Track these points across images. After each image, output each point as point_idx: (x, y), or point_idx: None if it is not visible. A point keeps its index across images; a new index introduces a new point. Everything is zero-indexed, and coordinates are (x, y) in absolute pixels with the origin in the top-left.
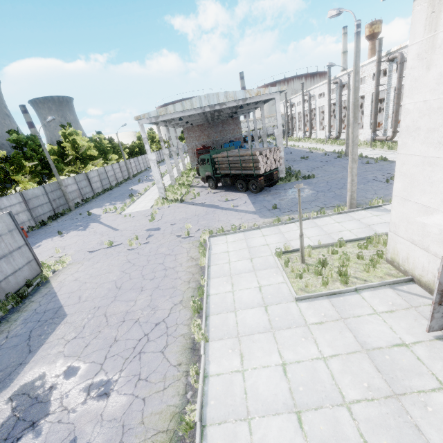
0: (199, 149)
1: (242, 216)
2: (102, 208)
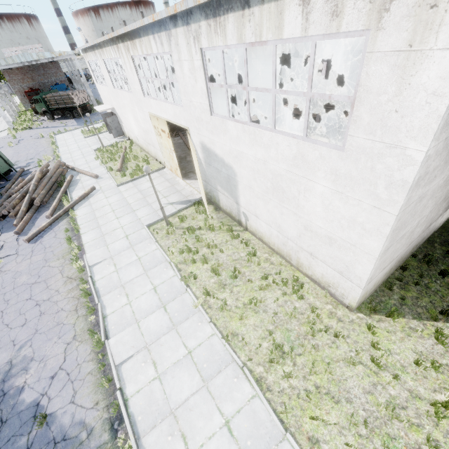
0: (28, 92)
1: (71, 127)
2: None
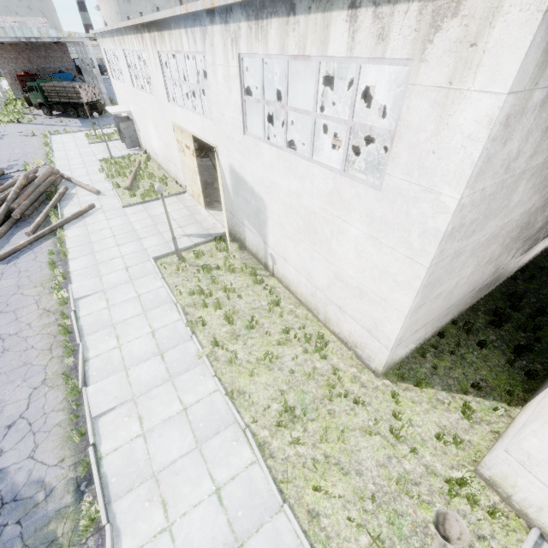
0: (22, 76)
1: (73, 128)
2: None
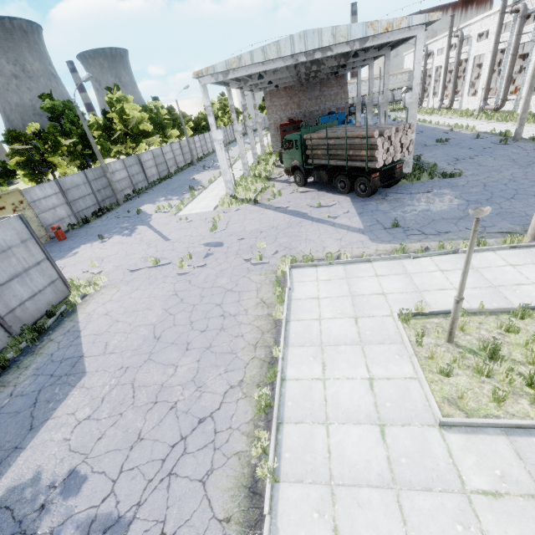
0: (285, 125)
1: (342, 235)
2: (154, 204)
